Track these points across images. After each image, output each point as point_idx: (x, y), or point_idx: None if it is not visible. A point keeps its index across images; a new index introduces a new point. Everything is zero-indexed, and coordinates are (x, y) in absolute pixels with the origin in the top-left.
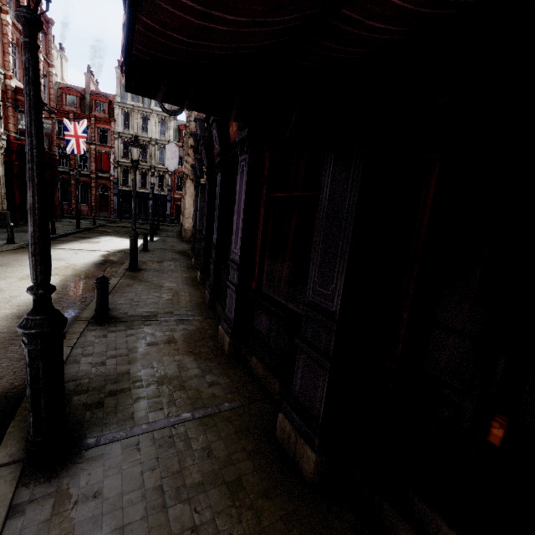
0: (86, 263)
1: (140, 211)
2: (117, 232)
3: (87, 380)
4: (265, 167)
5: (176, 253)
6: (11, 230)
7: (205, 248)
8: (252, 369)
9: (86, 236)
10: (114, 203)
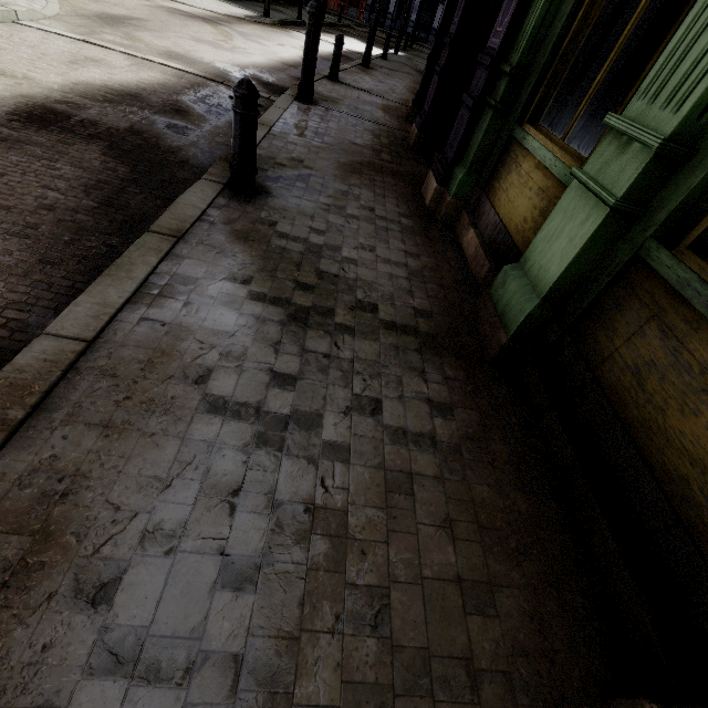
0: (326, 51)
1: (398, 16)
2: (361, 37)
3: (321, 93)
4: None
5: (415, 71)
6: None
7: None
8: None
9: (329, 31)
10: None
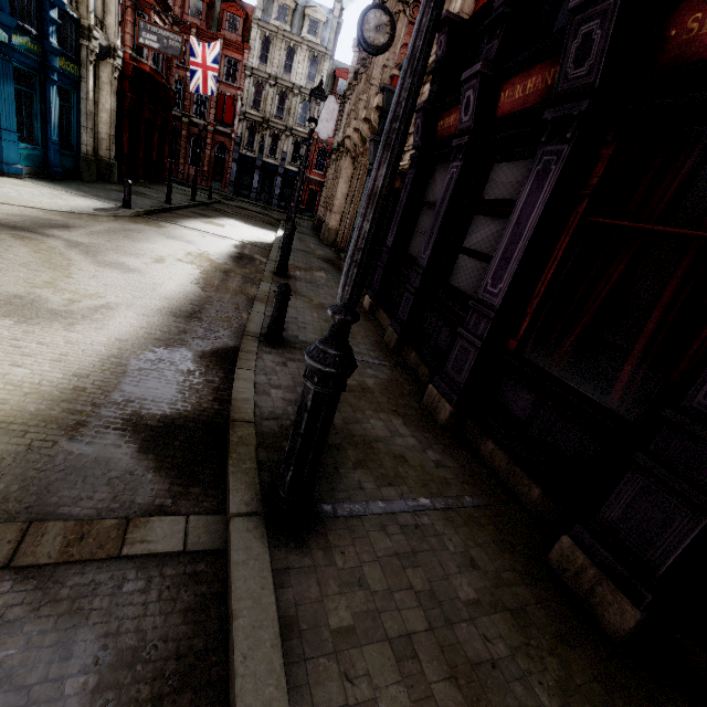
0: (220, 254)
1: (263, 190)
2: (239, 215)
3: (289, 422)
4: (594, 171)
5: (323, 261)
6: (128, 189)
7: (386, 266)
8: (483, 455)
9: (205, 213)
10: (232, 172)
